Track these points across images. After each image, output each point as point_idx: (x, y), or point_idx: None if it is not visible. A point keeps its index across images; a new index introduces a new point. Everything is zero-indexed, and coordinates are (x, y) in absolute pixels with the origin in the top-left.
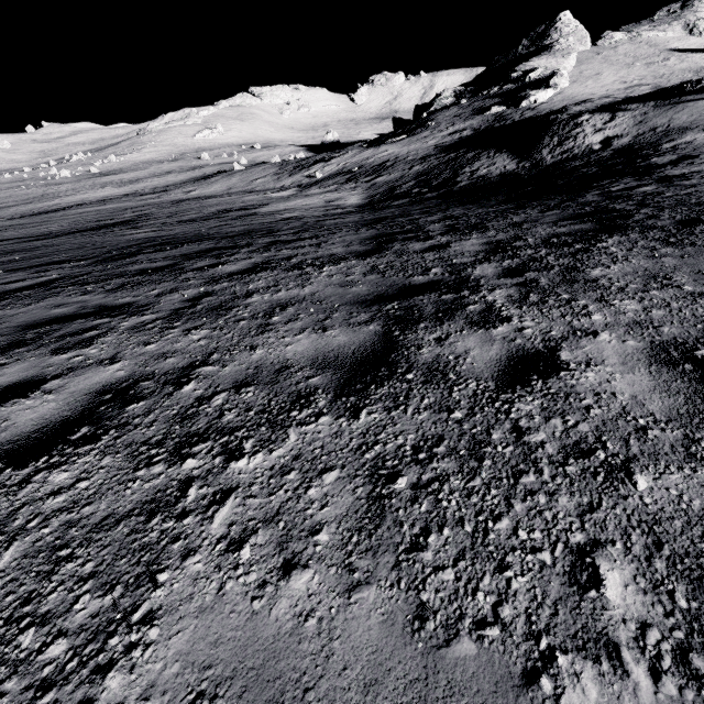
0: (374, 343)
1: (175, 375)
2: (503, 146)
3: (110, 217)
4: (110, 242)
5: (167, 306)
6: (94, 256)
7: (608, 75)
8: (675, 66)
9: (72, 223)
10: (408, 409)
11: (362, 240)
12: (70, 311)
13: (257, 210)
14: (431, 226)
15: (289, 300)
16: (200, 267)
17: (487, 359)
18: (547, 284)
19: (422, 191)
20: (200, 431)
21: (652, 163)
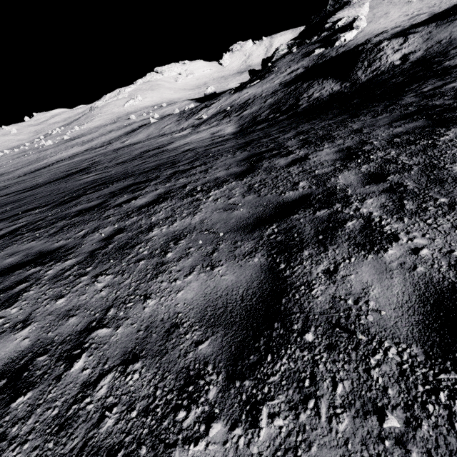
0: (261, 283)
1: (70, 344)
2: (327, 75)
3: (75, 167)
4: (69, 187)
5: (87, 247)
6: (53, 202)
7: (394, 12)
8: None
9: (51, 175)
10: (320, 408)
11: (238, 162)
12: (16, 261)
13: (166, 148)
14: (289, 142)
15: (182, 231)
16: (120, 203)
17: (394, 301)
18: (415, 187)
19: (276, 116)
20: (72, 455)
21: (447, 65)
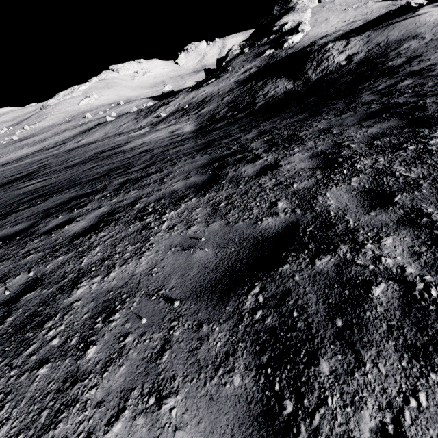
0: None
1: None
2: (280, 74)
3: (21, 171)
4: (3, 199)
5: None
6: None
7: (333, 18)
8: (373, 6)
9: None
10: None
11: (198, 168)
12: None
13: (122, 148)
14: (253, 143)
15: (120, 292)
16: (50, 229)
17: None
18: None
19: (234, 114)
20: None
21: (391, 65)
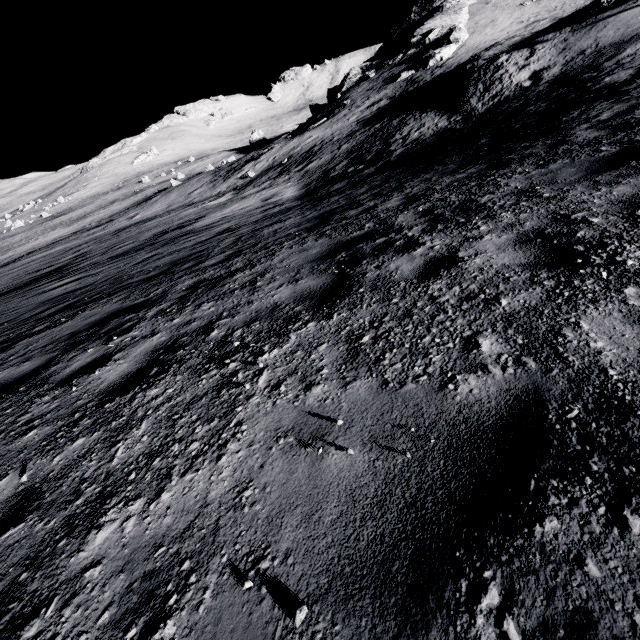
0: None
1: None
2: (426, 106)
3: (50, 263)
4: (18, 310)
5: None
6: None
7: (503, 19)
8: None
9: (10, 280)
10: None
11: (313, 263)
12: None
13: (193, 226)
14: (400, 217)
15: (177, 551)
16: (71, 374)
17: None
18: None
19: (359, 169)
20: None
21: (611, 82)
